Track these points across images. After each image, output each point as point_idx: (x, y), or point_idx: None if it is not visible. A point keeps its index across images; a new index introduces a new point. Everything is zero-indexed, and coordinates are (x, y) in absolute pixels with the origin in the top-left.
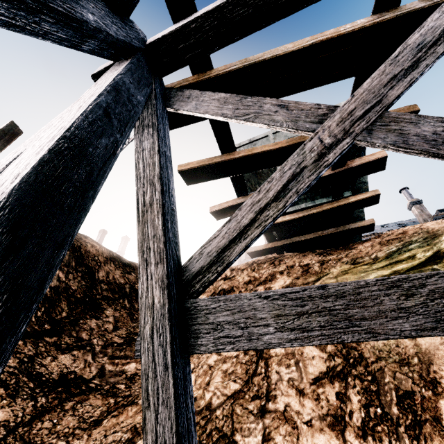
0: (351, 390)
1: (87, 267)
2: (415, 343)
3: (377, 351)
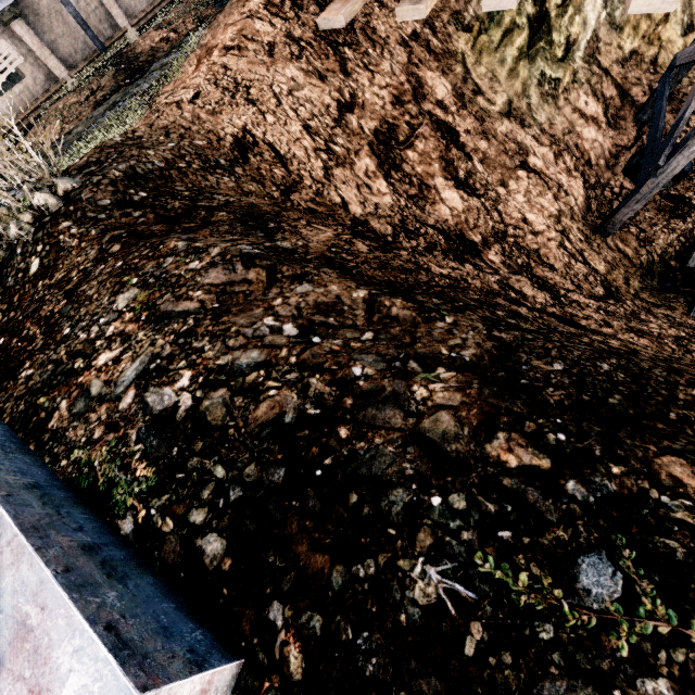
0: (565, 158)
1: None
2: (566, 119)
3: (561, 132)
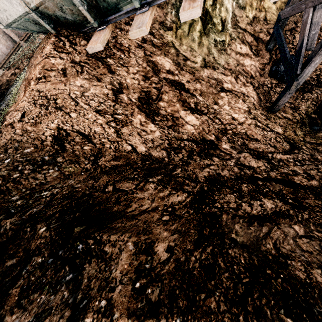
0: (240, 78)
1: (200, 210)
2: (234, 59)
3: (234, 66)
